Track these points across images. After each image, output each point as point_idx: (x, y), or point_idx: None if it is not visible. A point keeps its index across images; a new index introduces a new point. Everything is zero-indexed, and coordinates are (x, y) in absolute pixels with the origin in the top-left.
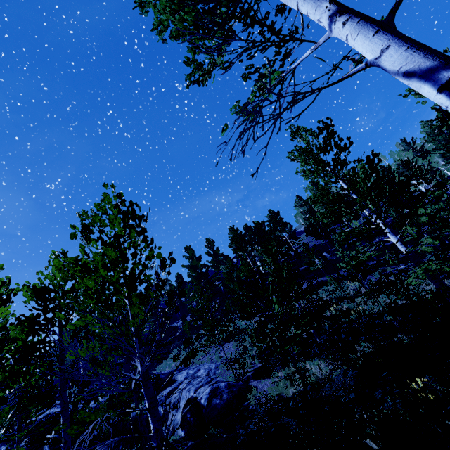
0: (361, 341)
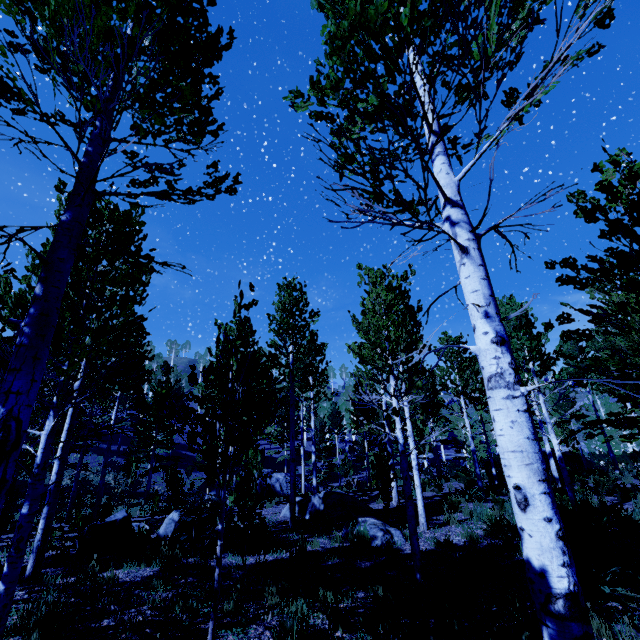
0: None
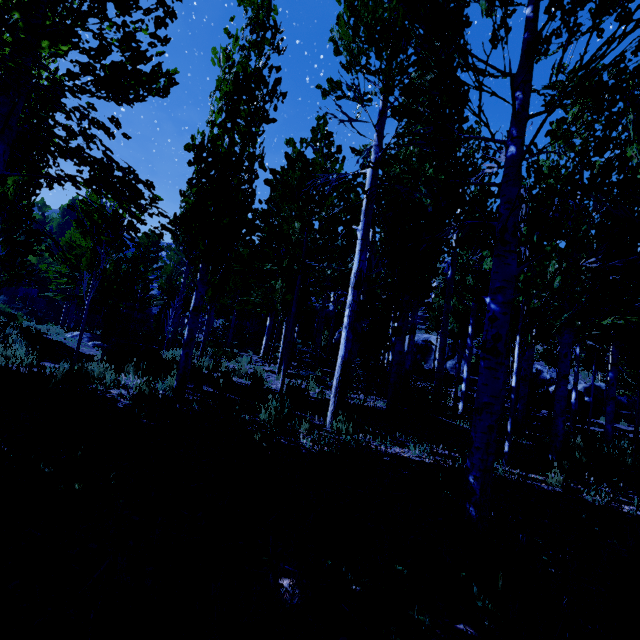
0: None
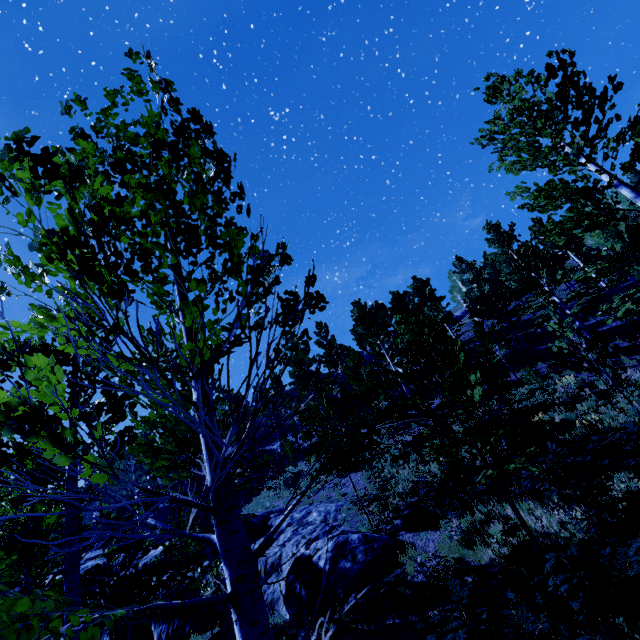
0: (611, 471)
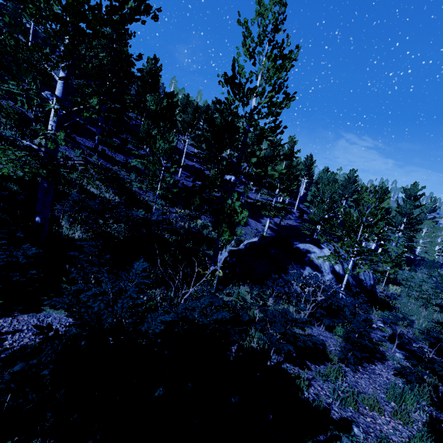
0: None
